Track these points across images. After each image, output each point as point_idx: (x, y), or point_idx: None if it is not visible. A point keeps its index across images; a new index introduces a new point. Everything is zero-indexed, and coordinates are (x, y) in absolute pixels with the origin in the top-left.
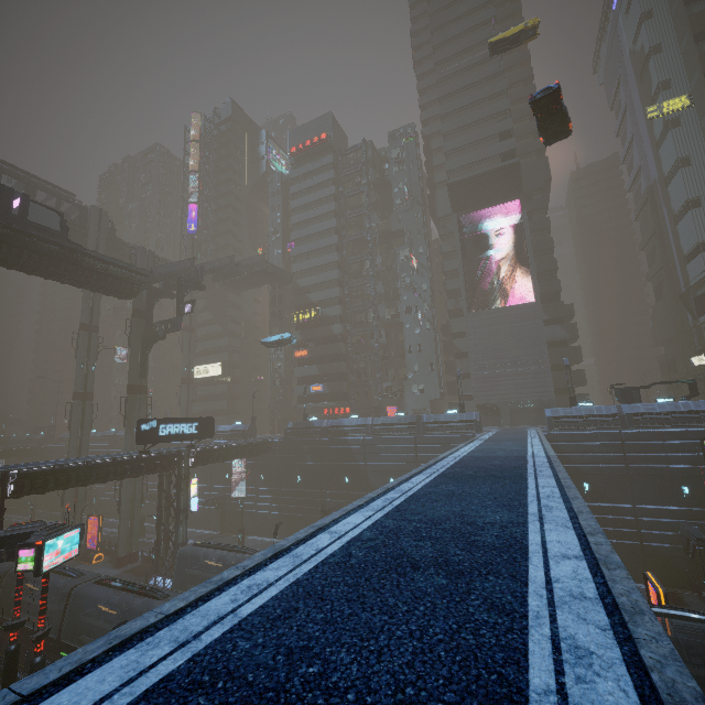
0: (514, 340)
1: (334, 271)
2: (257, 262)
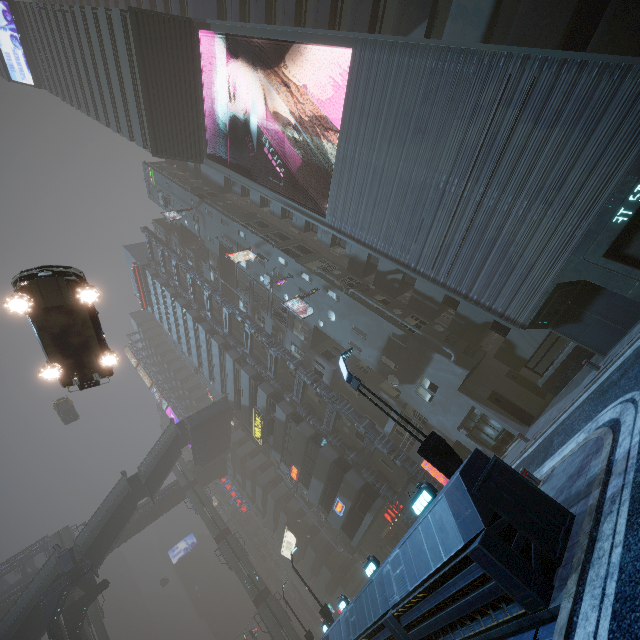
0: (415, 143)
1: (226, 358)
2: (170, 436)
